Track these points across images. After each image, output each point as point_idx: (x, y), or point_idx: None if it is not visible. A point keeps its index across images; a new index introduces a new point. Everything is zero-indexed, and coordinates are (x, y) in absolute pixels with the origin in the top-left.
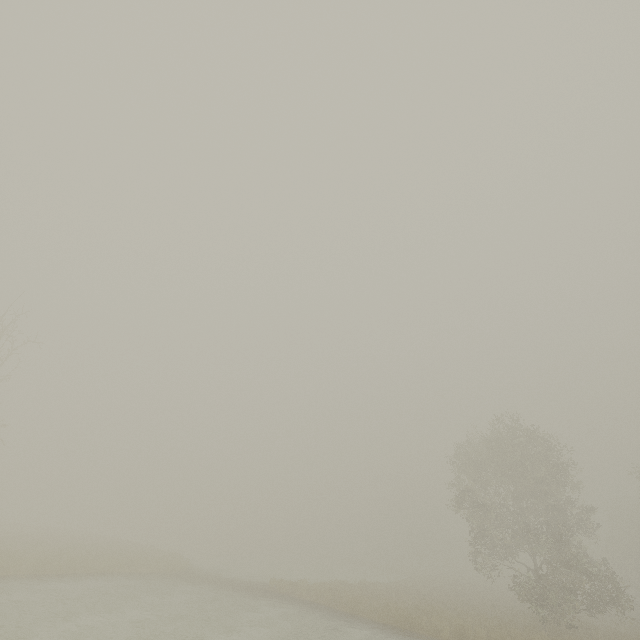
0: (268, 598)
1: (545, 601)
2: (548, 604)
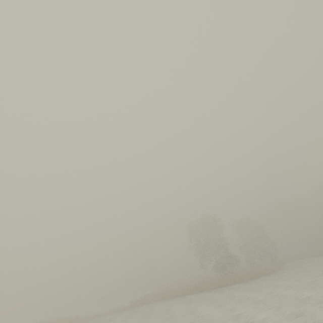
0: (143, 306)
1: (225, 268)
2: (226, 269)
